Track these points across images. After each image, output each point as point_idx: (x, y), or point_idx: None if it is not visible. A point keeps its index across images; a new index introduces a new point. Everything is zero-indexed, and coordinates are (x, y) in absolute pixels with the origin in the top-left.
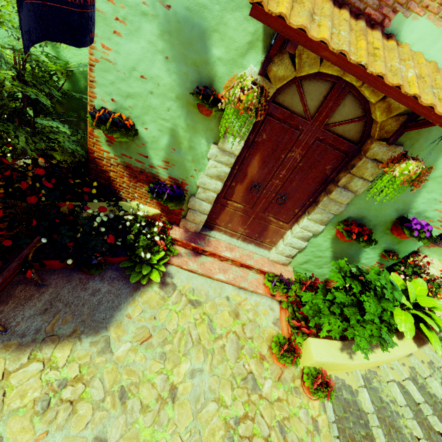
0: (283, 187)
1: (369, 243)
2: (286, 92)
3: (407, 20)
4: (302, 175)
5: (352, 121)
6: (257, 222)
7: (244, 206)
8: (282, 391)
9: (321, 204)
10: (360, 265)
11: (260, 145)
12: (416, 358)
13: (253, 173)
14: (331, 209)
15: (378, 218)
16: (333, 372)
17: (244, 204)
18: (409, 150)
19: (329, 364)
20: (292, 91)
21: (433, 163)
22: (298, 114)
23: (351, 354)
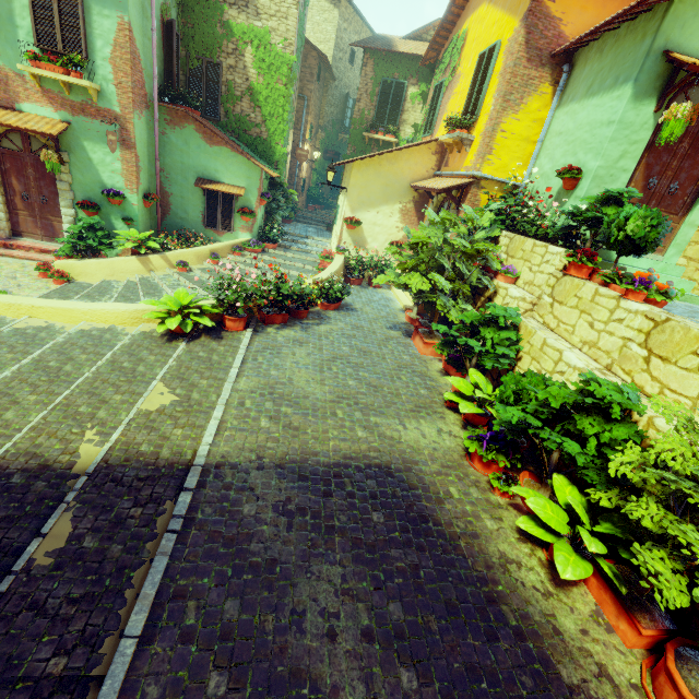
0: (40, 193)
1: (95, 209)
2: (5, 142)
3: (21, 105)
4: (44, 182)
5: (43, 148)
6: (44, 222)
7: (29, 213)
8: (34, 281)
9: (60, 195)
10: (123, 236)
11: (10, 170)
12: (153, 272)
13: (18, 188)
14: (68, 197)
15: (97, 196)
16: (83, 280)
17: (28, 211)
18: (72, 154)
19: (67, 268)
20: (7, 141)
21: (89, 157)
22: (17, 150)
23: (81, 261)
